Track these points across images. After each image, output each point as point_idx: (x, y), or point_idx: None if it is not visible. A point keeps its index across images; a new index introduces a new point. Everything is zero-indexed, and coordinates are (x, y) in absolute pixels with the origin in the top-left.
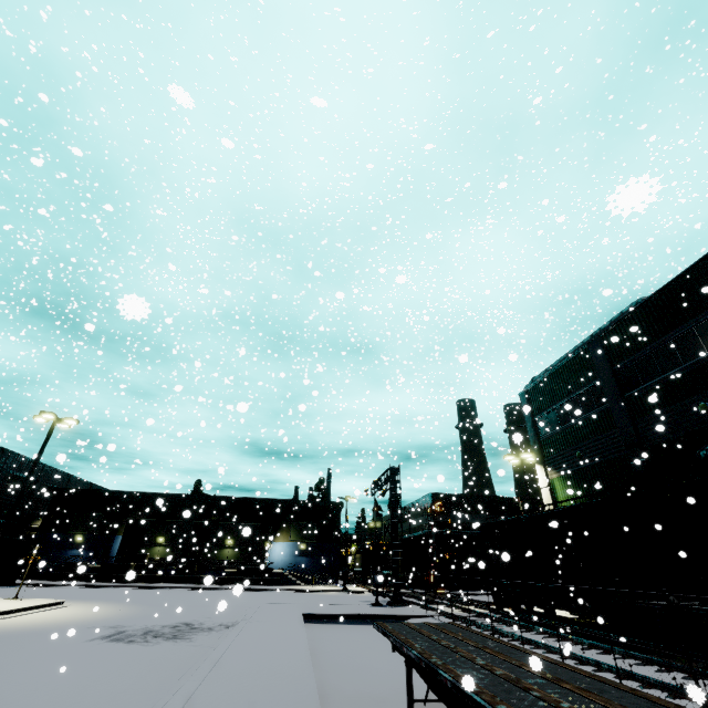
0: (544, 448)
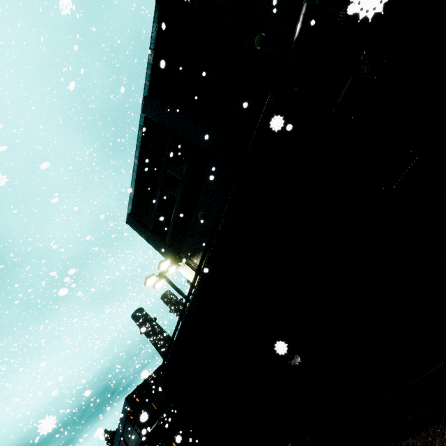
0: (175, 246)
